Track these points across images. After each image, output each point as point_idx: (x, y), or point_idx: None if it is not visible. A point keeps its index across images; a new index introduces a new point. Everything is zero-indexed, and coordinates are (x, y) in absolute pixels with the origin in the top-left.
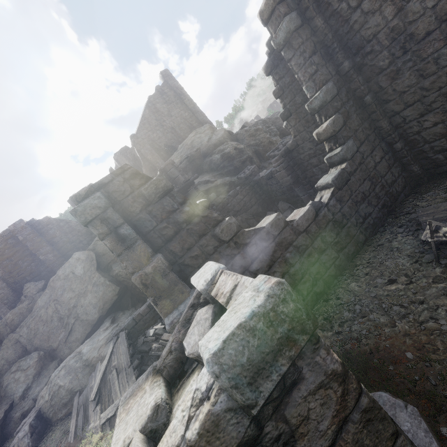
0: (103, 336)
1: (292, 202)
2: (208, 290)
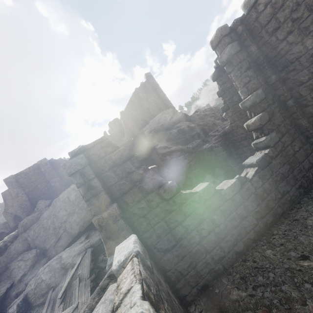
0: (78, 247)
1: (226, 169)
2: (118, 271)
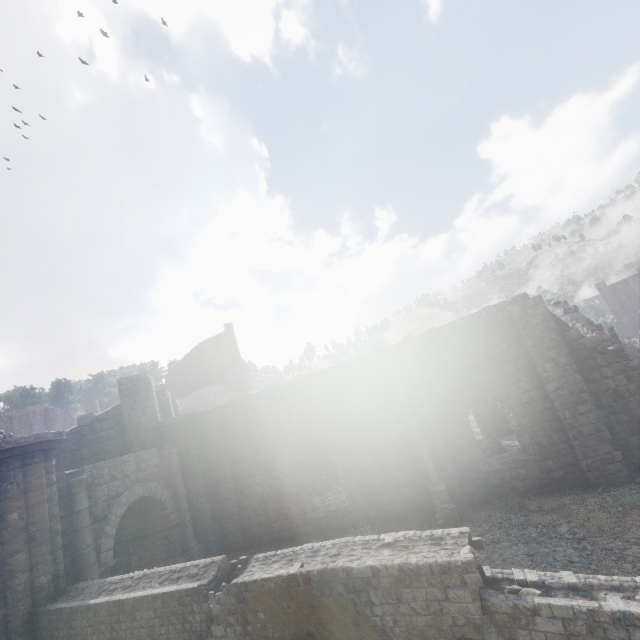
0: None
1: None
2: None
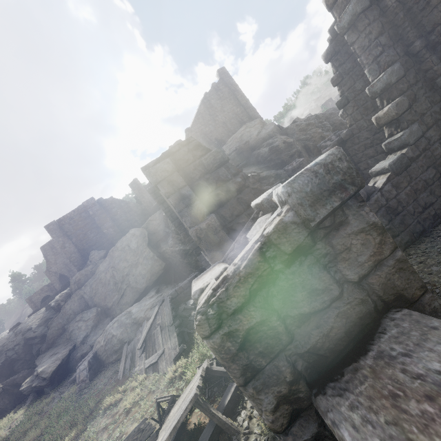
0: (149, 301)
1: None
2: (269, 200)
